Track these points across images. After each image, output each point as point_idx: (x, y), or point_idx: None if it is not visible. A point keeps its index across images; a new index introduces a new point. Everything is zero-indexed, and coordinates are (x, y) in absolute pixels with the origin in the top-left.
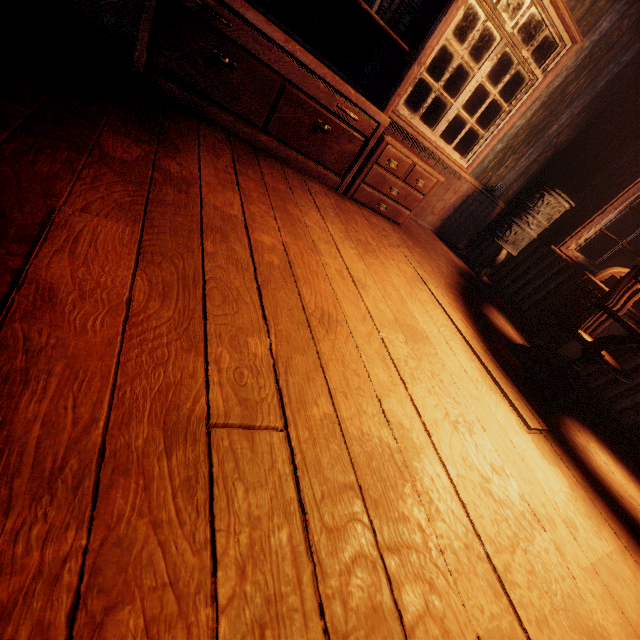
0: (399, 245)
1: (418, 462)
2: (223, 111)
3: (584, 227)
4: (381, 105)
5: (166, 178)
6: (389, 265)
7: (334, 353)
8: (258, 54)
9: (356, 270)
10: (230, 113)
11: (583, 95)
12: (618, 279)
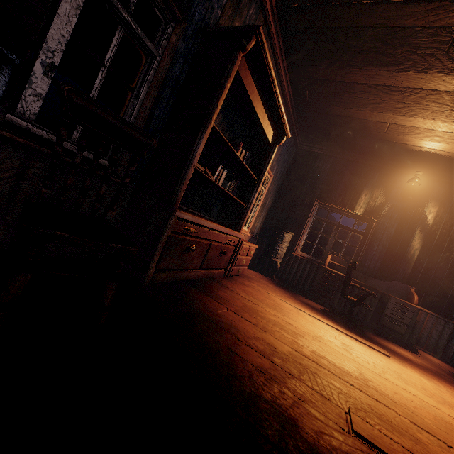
0: (266, 291)
1: (439, 413)
2: (183, 271)
3: (299, 241)
4: (236, 228)
5: (276, 356)
6: (290, 311)
7: (387, 391)
8: (203, 236)
9: (307, 330)
10: (185, 270)
11: (273, 189)
12: (332, 264)
